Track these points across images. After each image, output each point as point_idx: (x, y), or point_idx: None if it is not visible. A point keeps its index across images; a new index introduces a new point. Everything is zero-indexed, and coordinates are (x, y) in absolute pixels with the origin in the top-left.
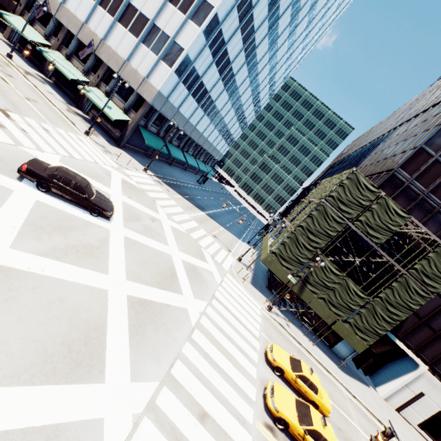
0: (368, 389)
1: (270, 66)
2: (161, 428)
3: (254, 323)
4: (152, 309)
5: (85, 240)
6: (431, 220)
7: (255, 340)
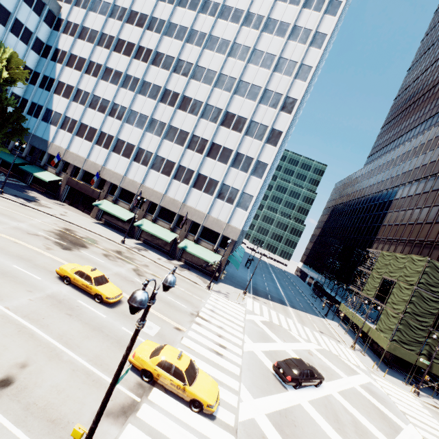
0: None
1: None
2: None
3: (433, 420)
4: None
5: (348, 419)
6: None
7: None
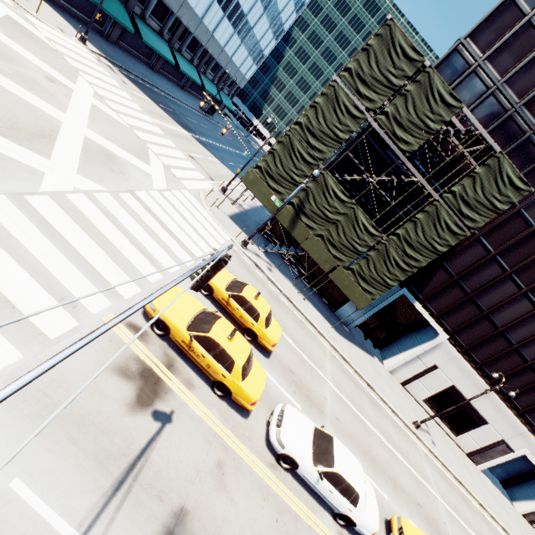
0: (370, 358)
1: None
2: None
3: (202, 244)
4: None
5: None
6: (497, 130)
7: (188, 256)
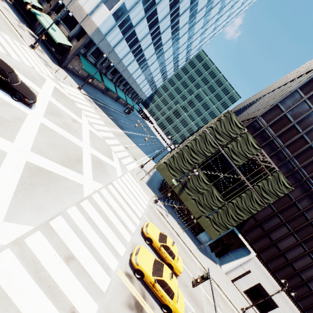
0: (215, 265)
1: (189, 35)
2: (22, 260)
3: (140, 208)
4: (49, 176)
5: None
6: (274, 155)
7: (137, 218)
